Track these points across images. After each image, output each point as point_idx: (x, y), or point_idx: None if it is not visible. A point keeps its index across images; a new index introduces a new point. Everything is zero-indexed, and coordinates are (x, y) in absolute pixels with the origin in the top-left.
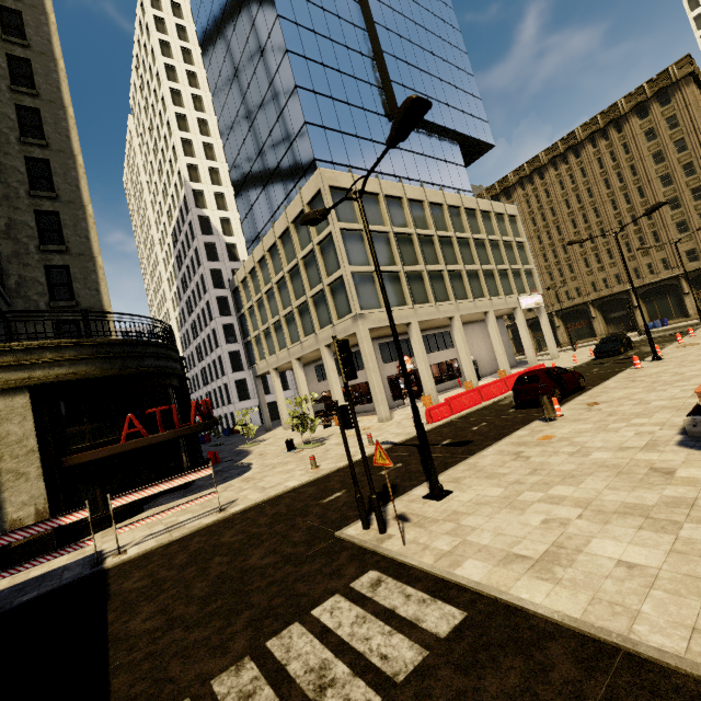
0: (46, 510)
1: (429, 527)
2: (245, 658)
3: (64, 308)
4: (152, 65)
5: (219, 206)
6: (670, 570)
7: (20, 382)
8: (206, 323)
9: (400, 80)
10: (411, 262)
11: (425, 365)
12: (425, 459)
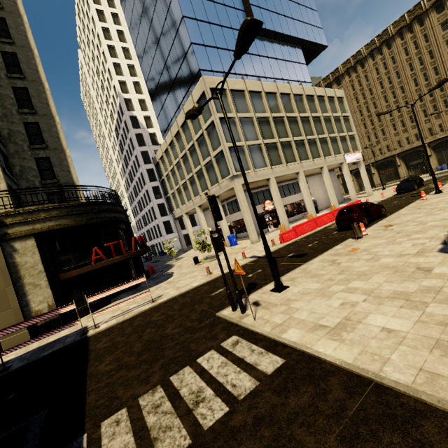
0: (54, 305)
1: (271, 309)
2: (158, 386)
3: (50, 184)
4: (88, 11)
5: (142, 108)
6: (414, 333)
7: (28, 232)
8: (142, 187)
9: (257, 3)
10: (269, 137)
11: (280, 205)
12: (271, 267)
